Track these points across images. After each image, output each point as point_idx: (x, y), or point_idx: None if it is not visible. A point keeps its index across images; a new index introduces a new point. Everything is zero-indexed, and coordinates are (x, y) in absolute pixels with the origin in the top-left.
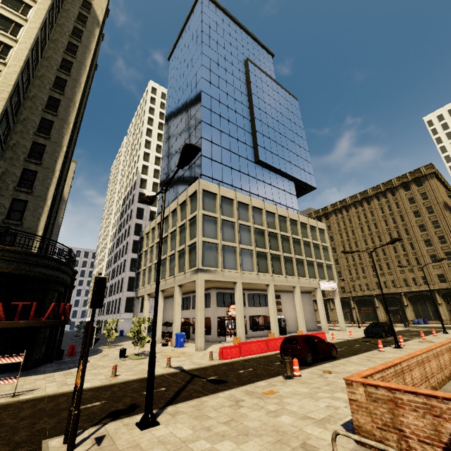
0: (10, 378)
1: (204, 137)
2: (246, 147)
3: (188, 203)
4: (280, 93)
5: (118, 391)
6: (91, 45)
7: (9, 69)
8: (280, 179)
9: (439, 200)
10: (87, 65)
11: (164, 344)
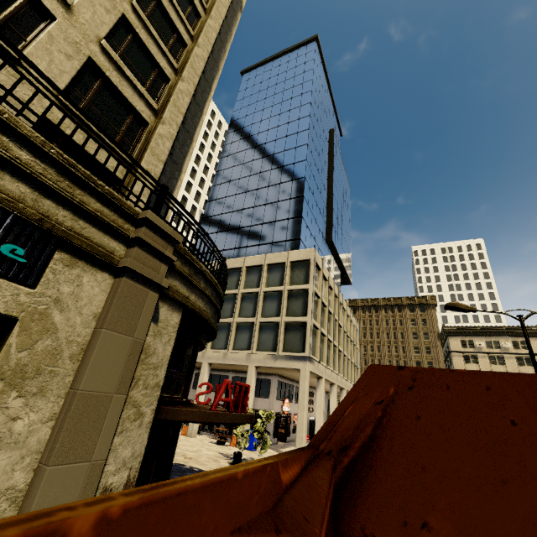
0: None
1: (305, 197)
2: (323, 222)
3: (289, 268)
4: (344, 176)
5: None
6: (233, 28)
7: (211, 21)
8: (335, 265)
9: (435, 329)
10: (226, 49)
11: (222, 442)
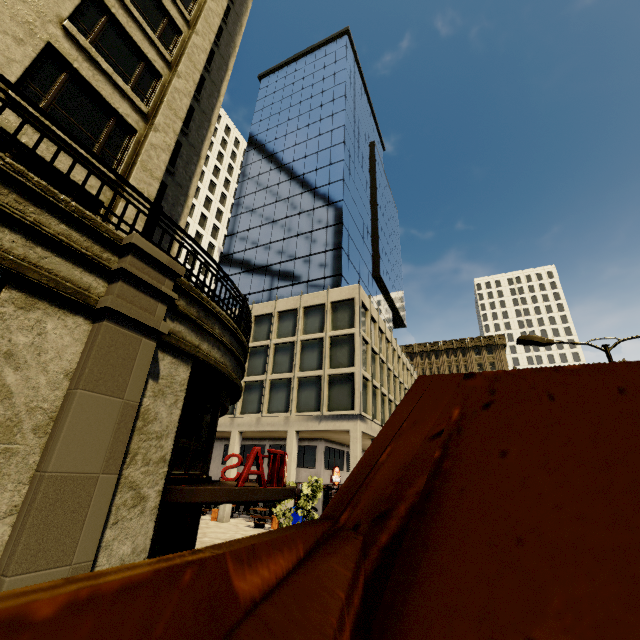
0: None
1: (344, 224)
2: (368, 253)
3: (330, 310)
4: (390, 198)
5: None
6: (243, 17)
7: (212, 3)
8: (385, 305)
9: None
10: (236, 44)
11: (261, 525)
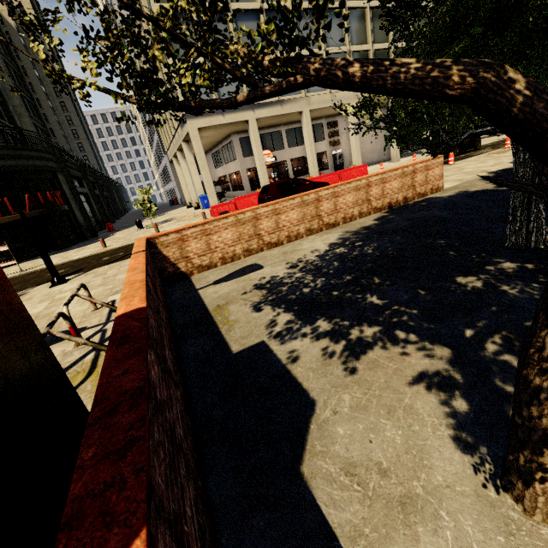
0: (9, 261)
1: None
2: None
3: None
4: None
5: (89, 260)
6: None
7: None
8: None
9: None
10: None
11: (196, 208)
